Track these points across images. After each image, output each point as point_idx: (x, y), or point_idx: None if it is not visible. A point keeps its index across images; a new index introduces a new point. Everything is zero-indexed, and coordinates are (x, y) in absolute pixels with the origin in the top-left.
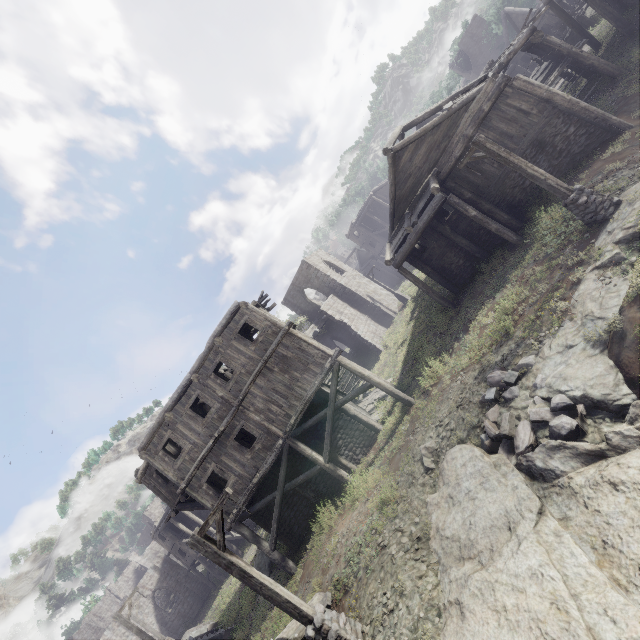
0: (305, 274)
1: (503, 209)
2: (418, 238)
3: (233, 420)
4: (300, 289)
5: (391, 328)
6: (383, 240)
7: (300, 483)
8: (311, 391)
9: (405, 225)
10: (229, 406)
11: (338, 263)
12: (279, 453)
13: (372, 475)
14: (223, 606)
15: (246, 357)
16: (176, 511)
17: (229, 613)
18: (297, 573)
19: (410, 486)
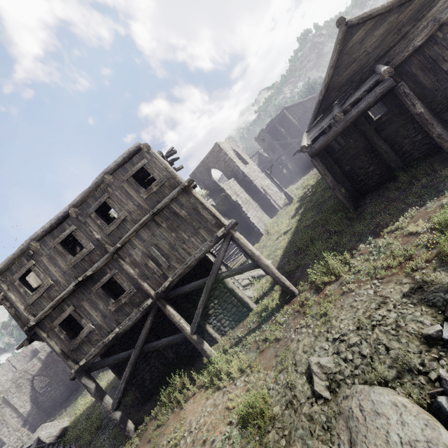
0: (215, 155)
1: (441, 120)
2: (345, 128)
3: (105, 267)
4: (208, 167)
5: (275, 218)
6: (282, 149)
7: (160, 347)
8: (195, 257)
9: (336, 111)
10: (104, 251)
11: (244, 155)
12: (145, 312)
13: (237, 359)
14: (78, 411)
15: (135, 204)
16: (31, 340)
17: (78, 424)
18: (133, 440)
19: (288, 406)
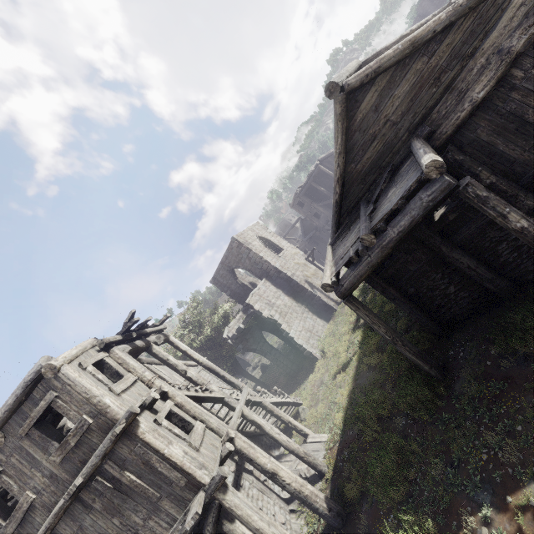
0: (235, 253)
1: None
2: (385, 256)
3: None
4: (230, 269)
5: (331, 326)
6: (328, 212)
7: None
8: None
9: (361, 229)
10: None
11: (276, 239)
12: None
13: None
14: None
15: (44, 474)
16: None
17: None
18: None
19: None
